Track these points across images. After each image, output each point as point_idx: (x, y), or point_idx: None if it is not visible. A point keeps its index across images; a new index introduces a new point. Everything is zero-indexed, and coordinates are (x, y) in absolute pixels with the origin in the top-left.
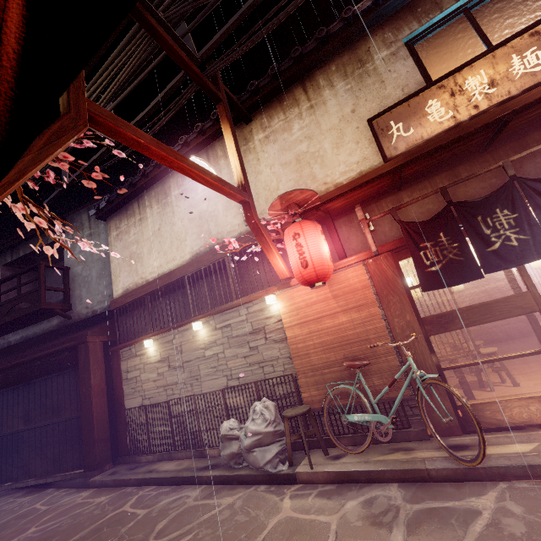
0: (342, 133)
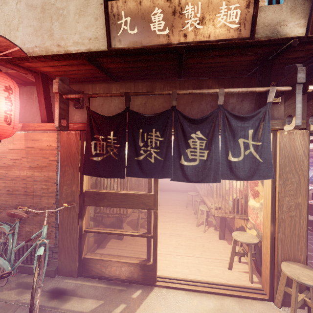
0: (88, 2)
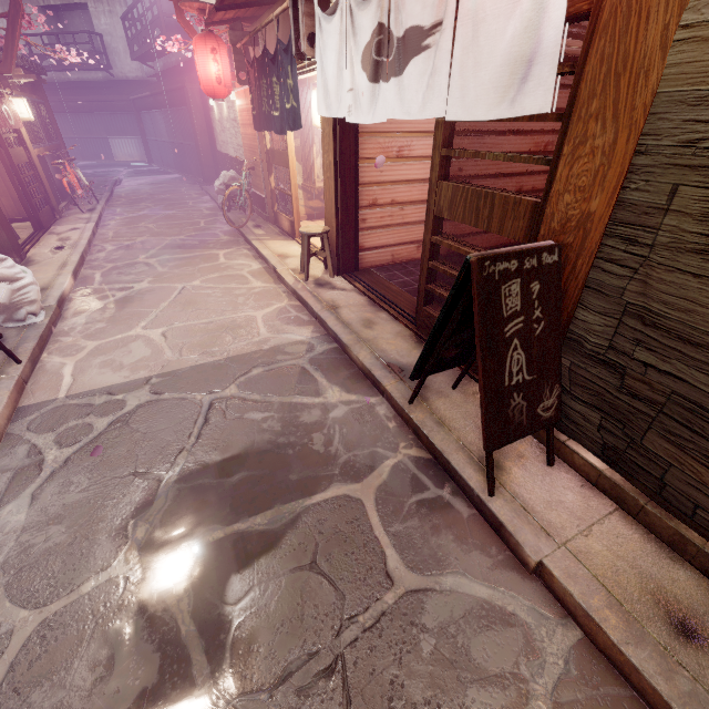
0: None
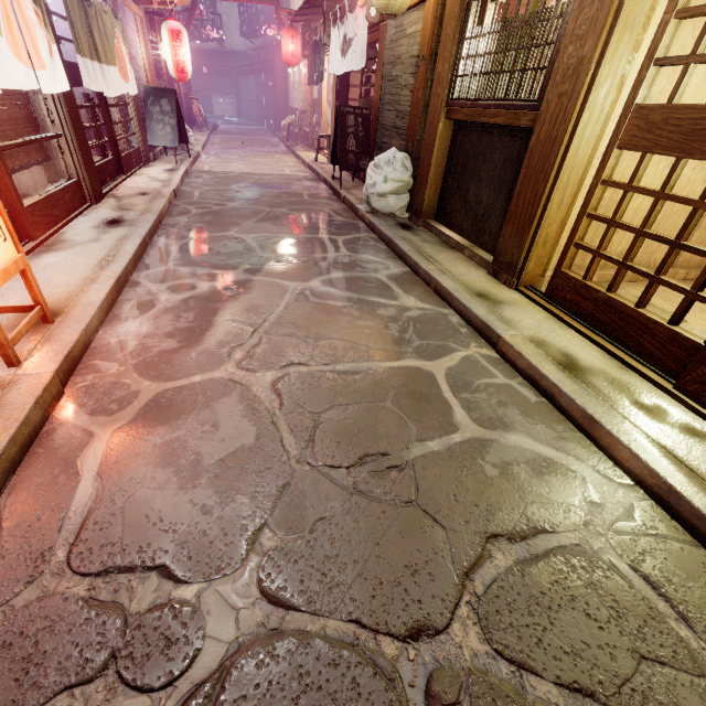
0: None
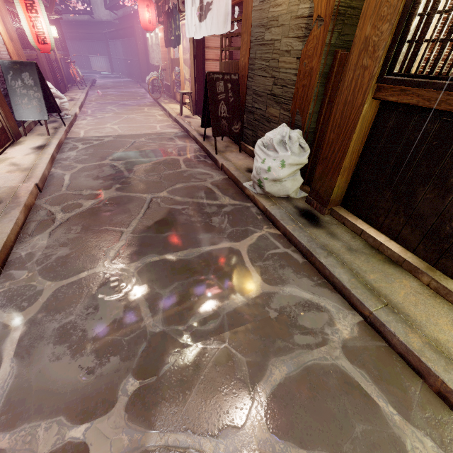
0: None
